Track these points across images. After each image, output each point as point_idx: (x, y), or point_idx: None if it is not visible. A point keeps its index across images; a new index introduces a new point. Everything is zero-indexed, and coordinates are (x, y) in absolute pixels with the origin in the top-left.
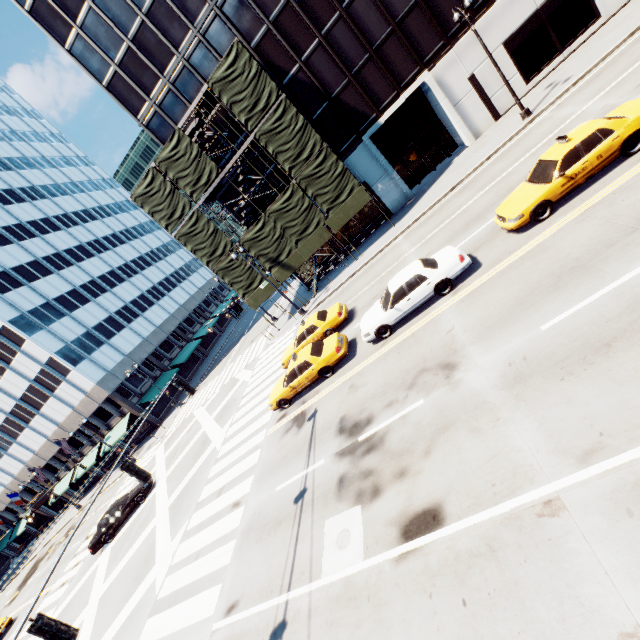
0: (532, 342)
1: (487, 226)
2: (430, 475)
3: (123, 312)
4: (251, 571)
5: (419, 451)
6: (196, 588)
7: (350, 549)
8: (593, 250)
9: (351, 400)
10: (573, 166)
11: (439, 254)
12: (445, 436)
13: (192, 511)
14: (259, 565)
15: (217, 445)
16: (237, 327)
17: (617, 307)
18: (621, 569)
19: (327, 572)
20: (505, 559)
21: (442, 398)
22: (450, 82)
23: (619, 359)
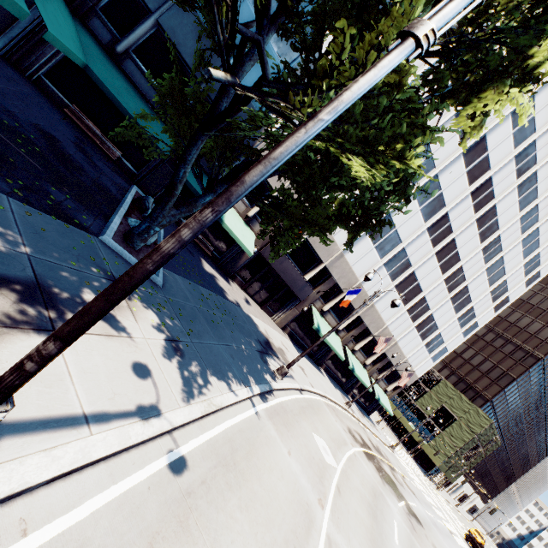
0: None
1: None
2: None
3: None
4: None
5: None
6: None
7: None
8: None
9: None
10: None
11: None
12: None
13: None
14: None
15: None
16: None
17: None
18: None
19: None
20: None
21: None
22: None
23: None
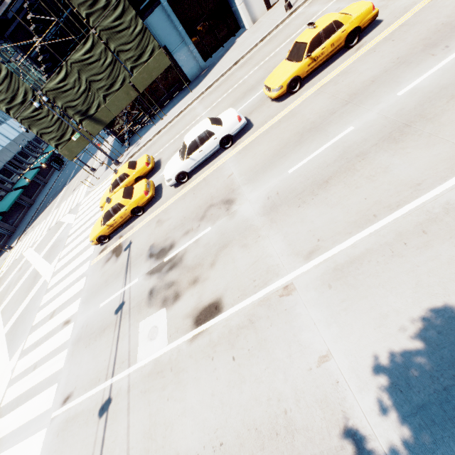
0: (283, 182)
1: (258, 95)
2: (214, 280)
3: None
4: (82, 369)
5: (207, 264)
6: (35, 391)
7: (158, 339)
8: (323, 116)
9: (158, 232)
10: (316, 50)
11: (223, 114)
12: (225, 252)
13: (27, 334)
14: (88, 364)
15: (47, 278)
16: (60, 178)
17: (334, 156)
18: (323, 320)
19: (141, 358)
20: (259, 327)
21: (223, 225)
22: None
23: (332, 191)
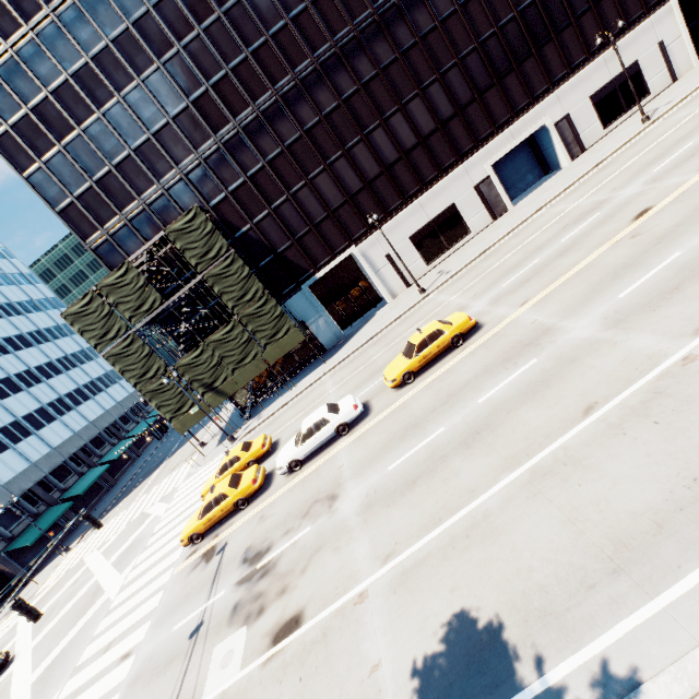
0: (382, 479)
1: (382, 380)
2: (301, 588)
3: (10, 429)
4: None
5: (299, 570)
6: None
7: (231, 666)
8: (426, 413)
9: (258, 530)
10: (424, 350)
11: (342, 401)
12: (318, 555)
13: (67, 678)
14: None
15: (112, 594)
16: (158, 450)
17: (425, 456)
18: (382, 627)
19: (208, 692)
20: (331, 640)
21: (323, 524)
22: (372, 256)
23: (416, 492)
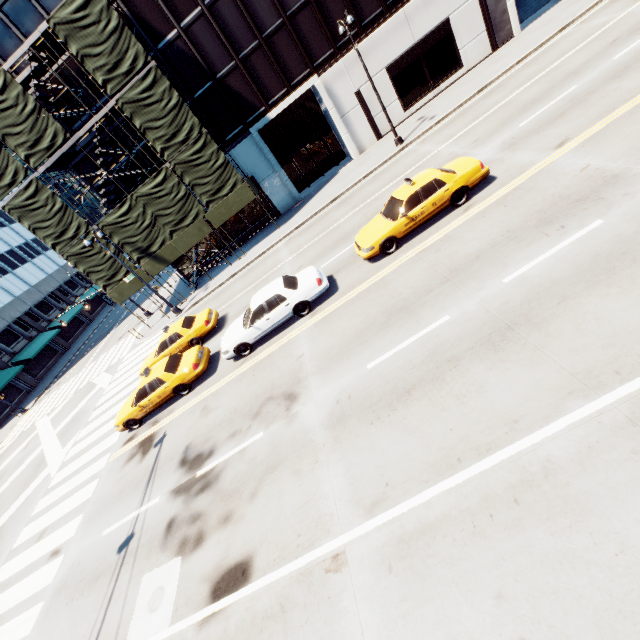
0: (358, 380)
1: (351, 248)
2: (250, 522)
3: None
4: None
5: (247, 493)
6: None
7: (160, 612)
8: (417, 293)
9: (200, 425)
10: (414, 209)
11: (302, 274)
12: (272, 477)
13: (2, 561)
14: (62, 636)
15: (52, 470)
16: (109, 316)
17: (422, 355)
18: (373, 629)
19: None
20: (291, 621)
21: (278, 432)
22: (339, 92)
23: (413, 408)
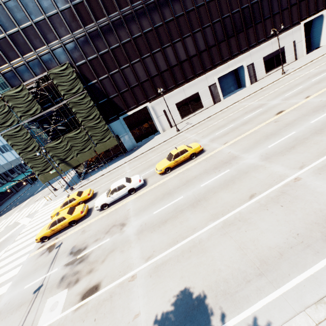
0: (149, 218)
1: (154, 169)
2: (101, 270)
3: None
4: None
5: (100, 261)
6: None
7: (56, 310)
8: (174, 188)
9: (81, 238)
10: (177, 158)
11: (133, 177)
12: (112, 254)
13: None
14: None
15: None
16: (29, 189)
17: (172, 209)
18: (142, 294)
19: (40, 324)
20: (114, 299)
21: (116, 238)
22: (157, 109)
23: (166, 226)
